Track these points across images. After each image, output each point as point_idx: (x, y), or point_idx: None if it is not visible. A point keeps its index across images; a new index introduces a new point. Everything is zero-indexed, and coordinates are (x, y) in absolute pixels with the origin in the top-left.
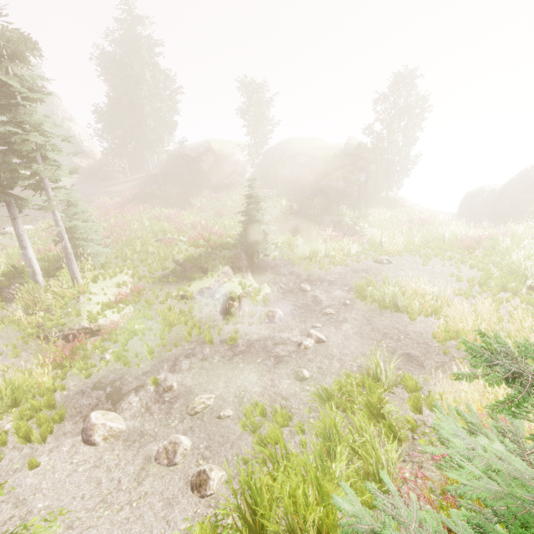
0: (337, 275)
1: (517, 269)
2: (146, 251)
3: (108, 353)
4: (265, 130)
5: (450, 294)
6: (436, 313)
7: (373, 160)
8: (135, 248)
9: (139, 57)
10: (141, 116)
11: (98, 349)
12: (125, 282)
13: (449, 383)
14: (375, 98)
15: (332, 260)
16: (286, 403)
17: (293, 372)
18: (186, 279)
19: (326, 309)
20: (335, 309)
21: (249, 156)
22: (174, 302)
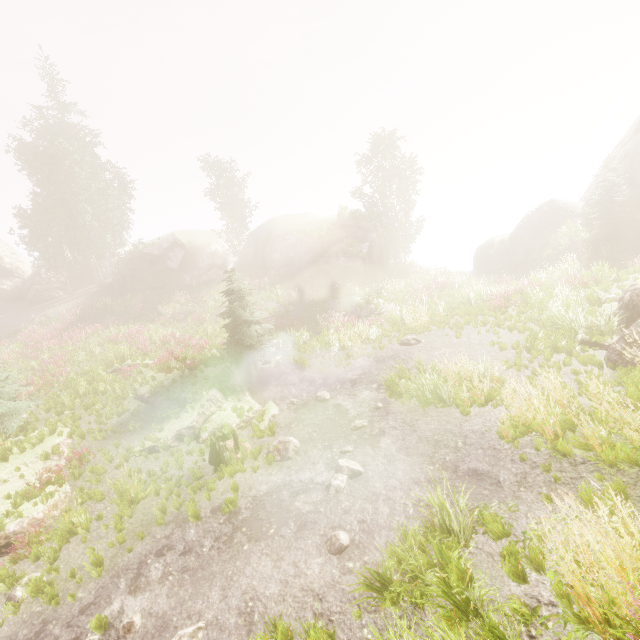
0: (360, 371)
1: (562, 323)
2: (94, 391)
3: (21, 585)
4: (243, 212)
5: (500, 370)
6: (491, 398)
7: (372, 228)
8: (77, 390)
9: (68, 148)
10: (79, 216)
11: (5, 580)
12: (57, 448)
13: (543, 508)
14: (359, 163)
15: (350, 353)
16: (322, 605)
17: (324, 540)
18: (155, 420)
19: (355, 420)
20: (365, 418)
21: (228, 244)
22: (139, 461)
